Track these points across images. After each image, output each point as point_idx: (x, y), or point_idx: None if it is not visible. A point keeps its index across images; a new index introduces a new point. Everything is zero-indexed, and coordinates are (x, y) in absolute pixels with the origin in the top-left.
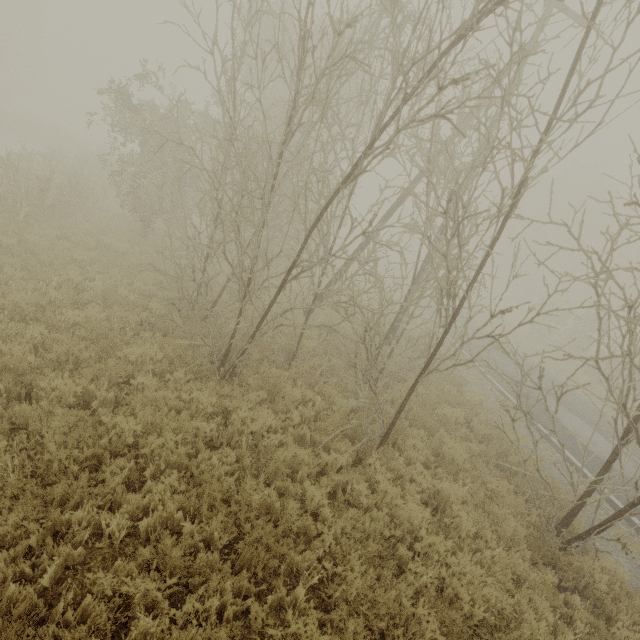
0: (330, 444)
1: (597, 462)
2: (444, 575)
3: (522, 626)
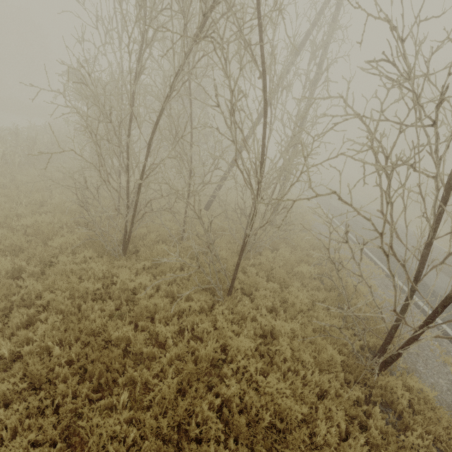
0: (192, 296)
1: None
2: (245, 388)
3: (302, 428)
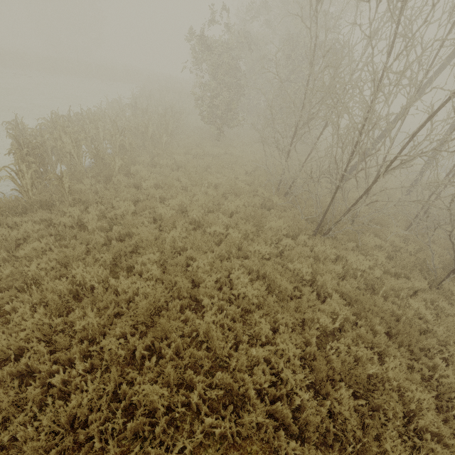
0: (408, 275)
1: None
2: None
3: None
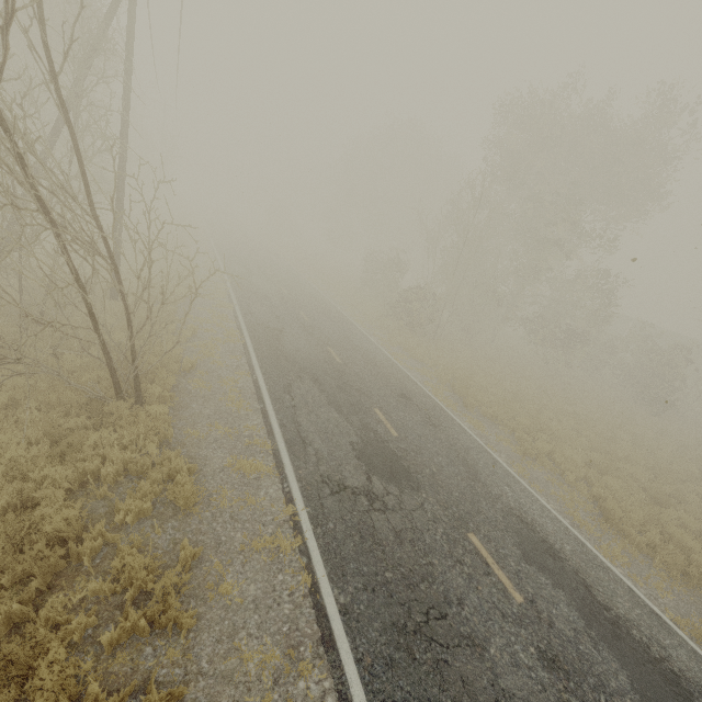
0: None
1: (281, 361)
2: None
3: None
